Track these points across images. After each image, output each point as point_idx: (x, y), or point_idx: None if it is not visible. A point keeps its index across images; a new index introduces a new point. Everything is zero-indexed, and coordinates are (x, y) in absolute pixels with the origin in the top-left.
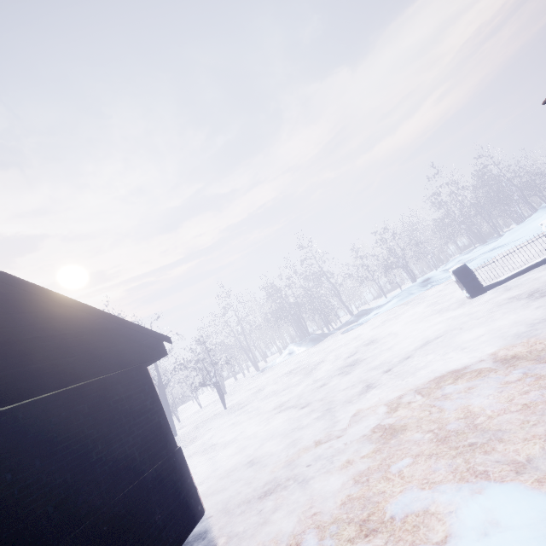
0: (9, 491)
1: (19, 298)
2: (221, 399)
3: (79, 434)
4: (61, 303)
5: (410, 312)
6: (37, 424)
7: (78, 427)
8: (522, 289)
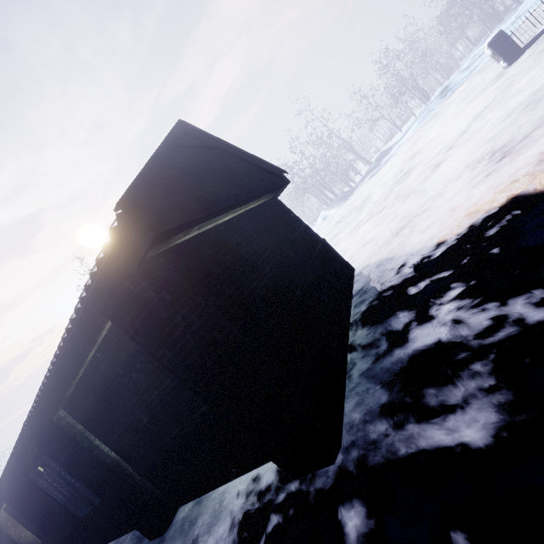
0: (274, 246)
1: (210, 144)
2: None
3: (278, 227)
4: (229, 146)
5: (441, 120)
6: (259, 221)
7: (275, 224)
8: None
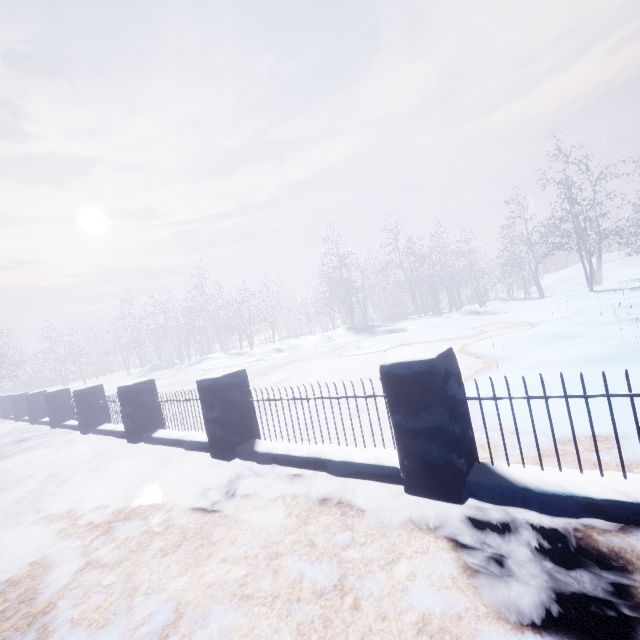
0: None
1: None
2: None
3: None
4: None
5: None
6: None
7: None
8: None
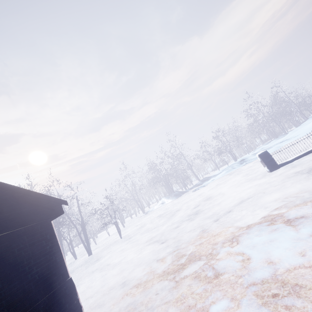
0: None
1: None
2: (118, 232)
3: None
4: None
5: (233, 180)
6: None
7: None
8: (303, 167)
